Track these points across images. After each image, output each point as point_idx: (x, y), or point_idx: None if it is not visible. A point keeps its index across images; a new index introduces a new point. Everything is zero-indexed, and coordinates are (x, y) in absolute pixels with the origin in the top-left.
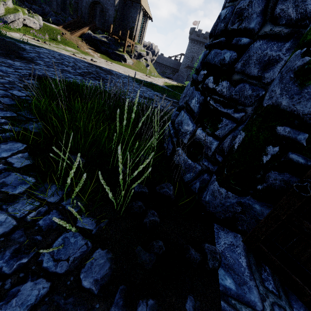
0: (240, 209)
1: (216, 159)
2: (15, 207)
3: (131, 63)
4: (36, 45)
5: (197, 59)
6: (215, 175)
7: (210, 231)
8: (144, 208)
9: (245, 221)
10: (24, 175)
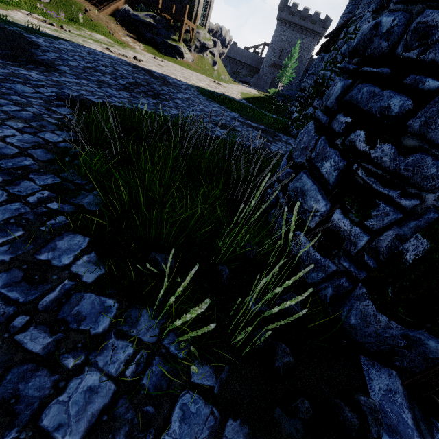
0: (405, 343)
1: (363, 260)
2: (106, 358)
3: (190, 60)
4: (52, 35)
5: (288, 53)
6: (363, 287)
7: (358, 369)
8: (270, 341)
9: (407, 357)
10: (101, 297)
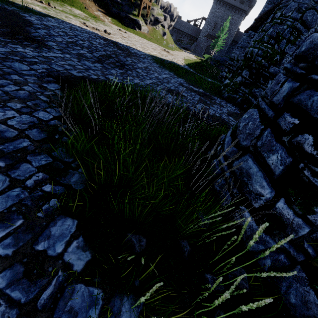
0: None
1: (301, 244)
2: None
3: (146, 31)
4: (42, 13)
5: (220, 26)
6: (303, 271)
7: None
8: None
9: None
10: (89, 287)
